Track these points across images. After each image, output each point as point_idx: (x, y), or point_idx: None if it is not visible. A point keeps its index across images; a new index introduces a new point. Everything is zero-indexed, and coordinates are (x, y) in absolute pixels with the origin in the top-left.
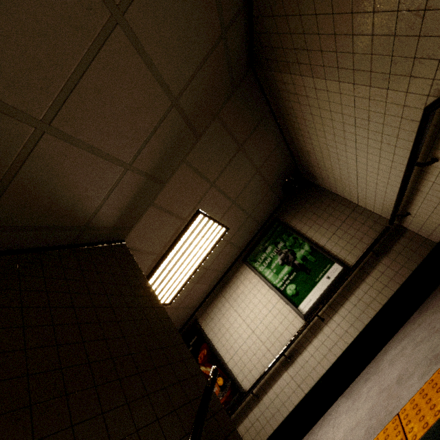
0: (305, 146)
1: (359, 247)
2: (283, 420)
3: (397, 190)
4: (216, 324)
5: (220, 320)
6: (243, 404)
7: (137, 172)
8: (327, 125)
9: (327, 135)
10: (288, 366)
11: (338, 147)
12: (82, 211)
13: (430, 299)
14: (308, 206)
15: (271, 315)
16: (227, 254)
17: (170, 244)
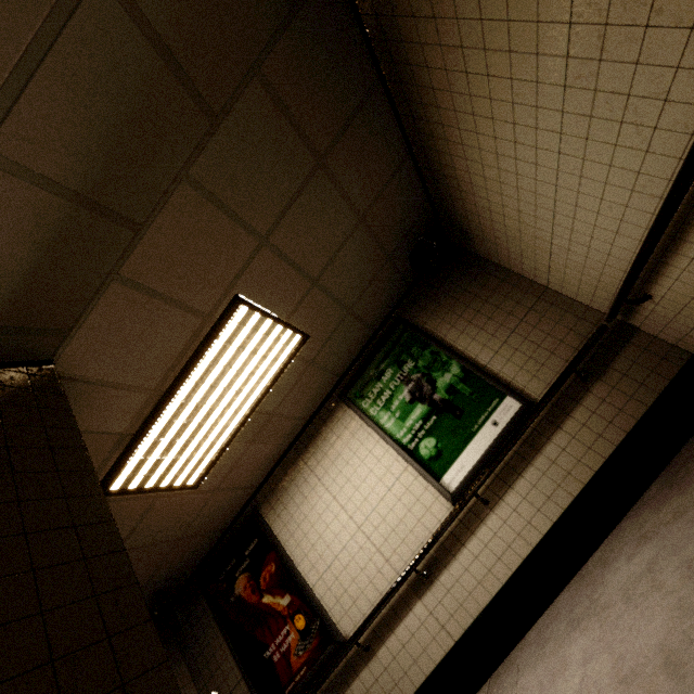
0: (453, 165)
1: (551, 366)
2: (415, 692)
3: (635, 247)
4: (293, 515)
5: (300, 507)
6: (342, 664)
7: (26, 178)
8: (500, 98)
9: (499, 126)
10: (423, 591)
11: (520, 156)
12: None
13: (685, 459)
14: (457, 293)
15: (391, 496)
16: (309, 386)
17: (179, 368)
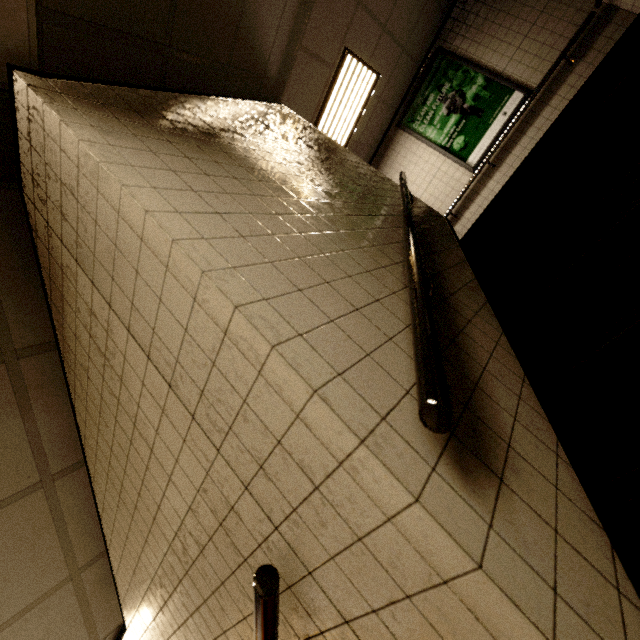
0: None
1: (550, 59)
2: None
3: None
4: None
5: None
6: None
7: None
8: None
9: None
10: (454, 224)
11: None
12: (263, 55)
13: None
14: (485, 12)
15: (435, 180)
16: (378, 120)
17: (319, 107)
